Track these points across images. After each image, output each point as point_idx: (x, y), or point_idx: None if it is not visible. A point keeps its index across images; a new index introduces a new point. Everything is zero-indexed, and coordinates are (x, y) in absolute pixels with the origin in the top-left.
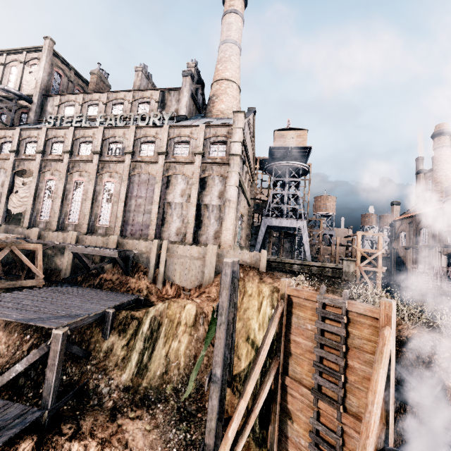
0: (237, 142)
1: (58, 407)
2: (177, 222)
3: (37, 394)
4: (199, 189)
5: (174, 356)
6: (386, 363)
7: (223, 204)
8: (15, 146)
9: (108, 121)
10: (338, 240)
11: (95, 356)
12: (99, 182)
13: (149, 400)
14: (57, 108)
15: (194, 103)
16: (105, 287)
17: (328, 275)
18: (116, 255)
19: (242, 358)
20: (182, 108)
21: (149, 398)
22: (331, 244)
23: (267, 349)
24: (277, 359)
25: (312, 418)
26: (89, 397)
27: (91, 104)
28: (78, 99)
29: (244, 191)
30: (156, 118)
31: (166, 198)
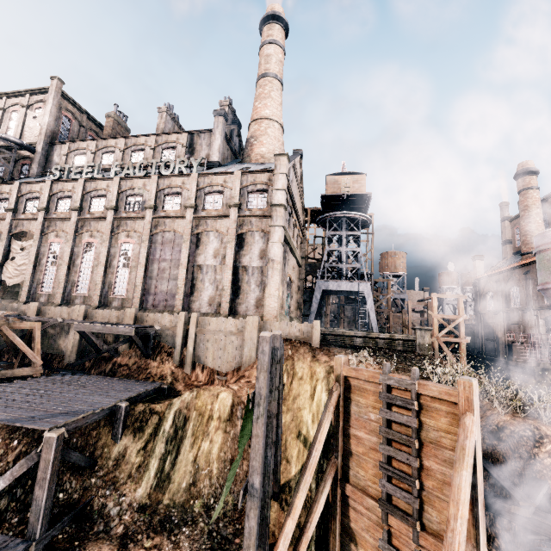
0: (280, 190)
1: (49, 537)
2: (209, 289)
3: (24, 519)
4: (236, 248)
5: (204, 462)
6: (470, 463)
7: (265, 265)
8: (13, 204)
9: (125, 171)
10: (410, 305)
11: (102, 466)
12: (114, 243)
13: (172, 522)
14: (65, 158)
15: (228, 147)
16: (119, 373)
17: (399, 349)
18: (132, 333)
19: (293, 461)
20: (214, 153)
21: (171, 519)
22: (402, 310)
23: (320, 448)
24: (335, 460)
25: (382, 540)
26: (93, 521)
27: (105, 152)
28: (90, 146)
29: (292, 249)
30: (183, 165)
31: (196, 260)
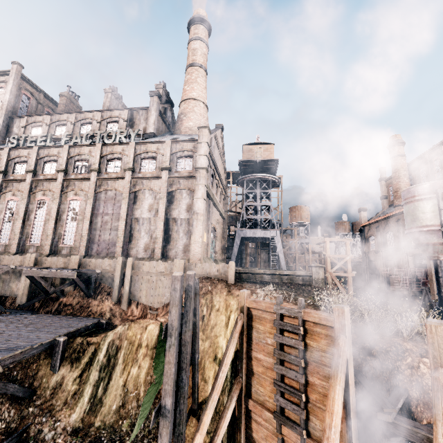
0: (202, 156)
1: None
2: (145, 238)
3: None
4: (167, 204)
5: (133, 386)
6: (342, 378)
7: (191, 217)
8: None
9: (73, 140)
10: (310, 248)
11: (40, 394)
12: (64, 200)
13: (101, 442)
14: (23, 129)
15: (163, 122)
16: (64, 312)
17: (299, 283)
18: (74, 276)
19: (210, 381)
20: (150, 126)
21: (100, 440)
22: (304, 252)
23: (226, 370)
24: (240, 380)
25: None
26: None
27: (59, 124)
28: (46, 119)
29: (216, 204)
30: (123, 136)
31: (134, 214)
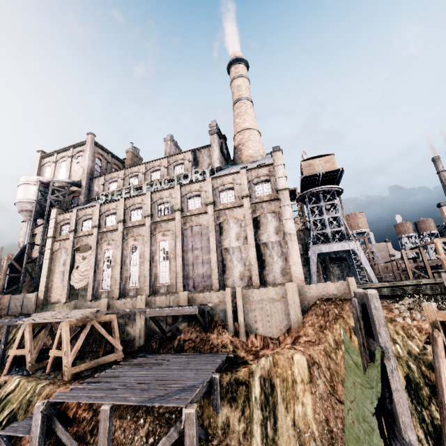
0: (282, 178)
1: None
2: (238, 266)
3: None
4: (254, 229)
5: (303, 423)
6: None
7: (281, 238)
8: (74, 226)
9: (153, 186)
10: (404, 254)
11: (214, 437)
12: (154, 242)
13: None
14: (102, 186)
15: (222, 155)
16: (186, 349)
17: (427, 292)
18: (197, 311)
19: None
20: (215, 161)
21: None
22: (395, 259)
23: None
24: None
25: None
26: None
27: (131, 176)
28: (120, 174)
29: None
30: (198, 174)
31: (222, 244)
